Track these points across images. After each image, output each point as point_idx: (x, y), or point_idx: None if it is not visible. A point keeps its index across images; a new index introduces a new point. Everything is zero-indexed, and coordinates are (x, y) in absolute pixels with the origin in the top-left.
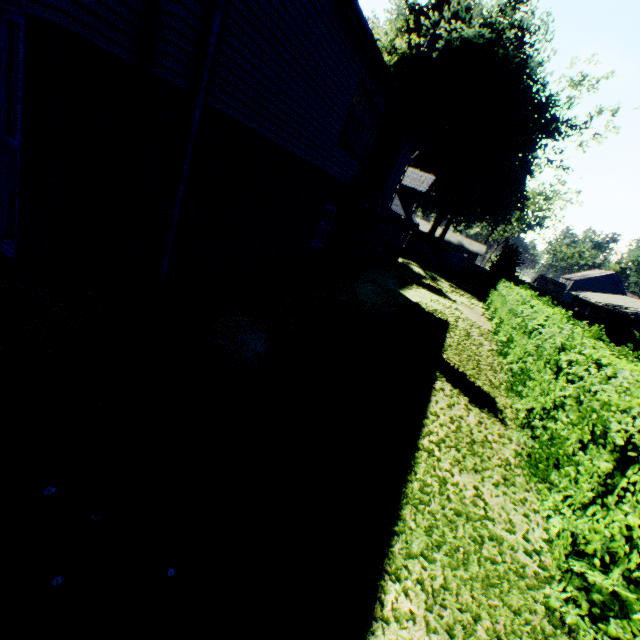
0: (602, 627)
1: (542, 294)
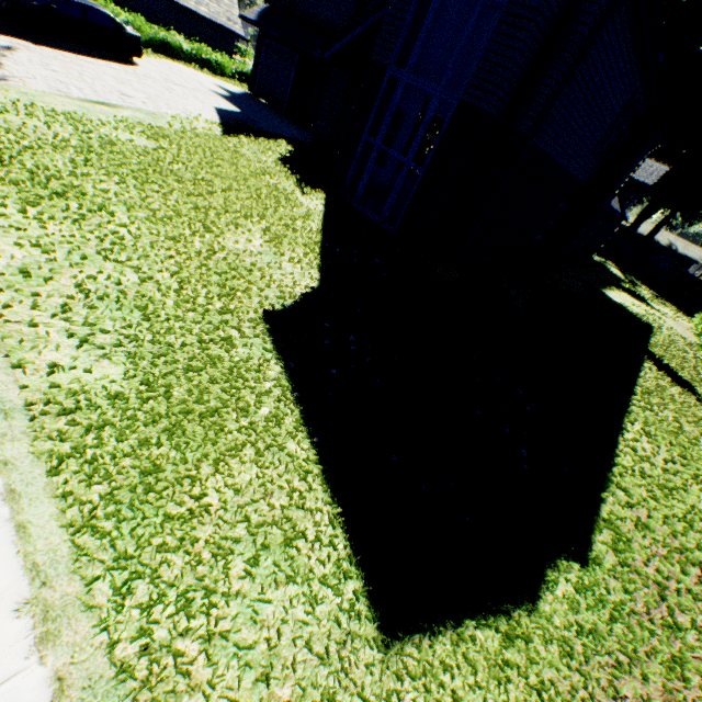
0: None
1: None
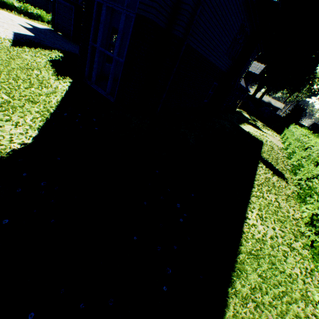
0: (317, 235)
1: (314, 133)
